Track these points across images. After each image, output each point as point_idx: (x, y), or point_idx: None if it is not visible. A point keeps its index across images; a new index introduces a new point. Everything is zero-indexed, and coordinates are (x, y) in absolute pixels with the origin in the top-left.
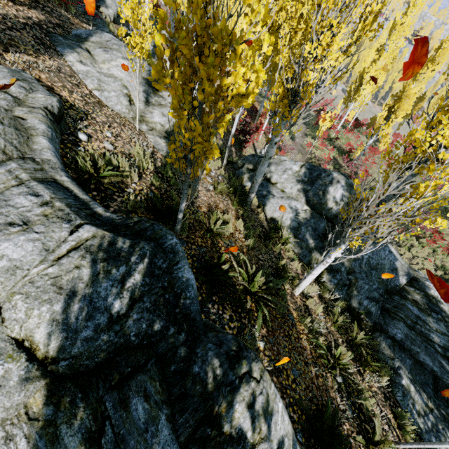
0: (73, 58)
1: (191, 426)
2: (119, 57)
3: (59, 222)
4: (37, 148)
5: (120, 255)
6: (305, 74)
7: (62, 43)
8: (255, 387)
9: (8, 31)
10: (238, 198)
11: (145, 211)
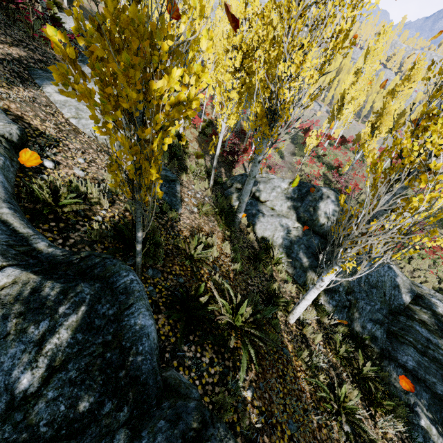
0: (51, 89)
1: None
2: None
3: None
4: None
5: (44, 305)
6: (281, 92)
7: (42, 76)
8: None
9: None
10: (225, 218)
11: (114, 240)
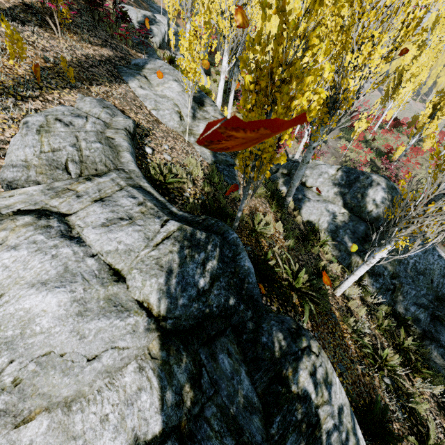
0: (135, 84)
1: (265, 382)
2: (170, 79)
3: (152, 218)
4: (124, 161)
5: (199, 244)
6: (345, 82)
7: (126, 72)
8: (315, 360)
9: (90, 68)
10: (276, 201)
11: (200, 212)
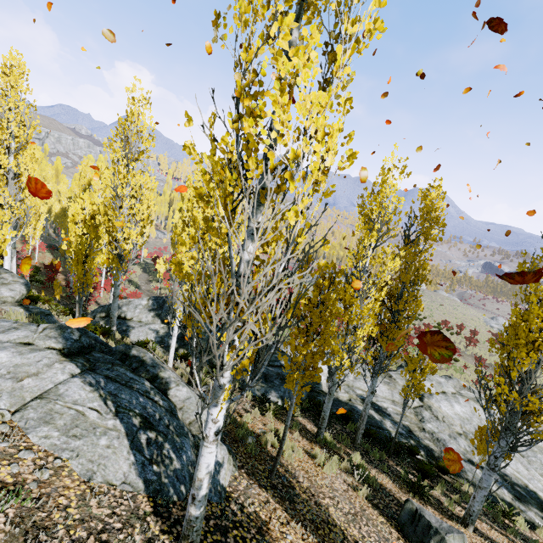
0: None
1: (119, 357)
2: None
3: (29, 326)
4: None
5: (65, 327)
6: (122, 246)
7: None
8: (139, 348)
9: None
10: (103, 331)
11: None
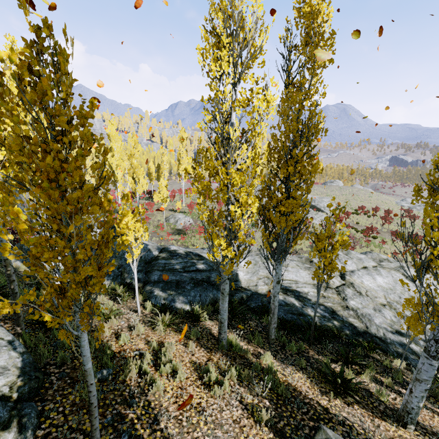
0: None
1: None
2: None
3: None
4: None
5: None
6: None
7: None
8: None
9: None
10: None
11: None
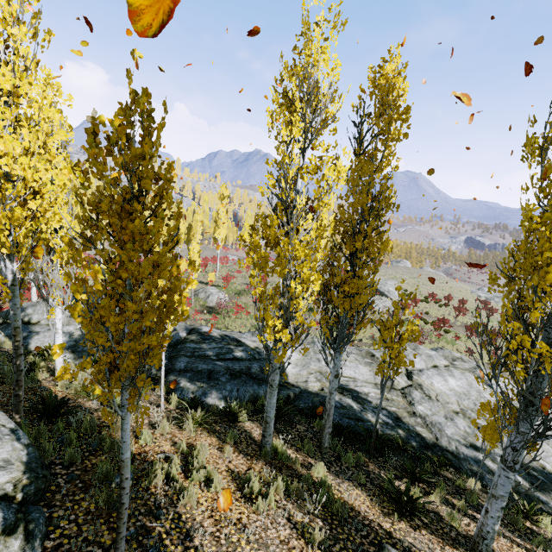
0: None
1: None
2: None
3: None
4: None
5: None
6: None
7: None
8: None
9: None
10: None
11: None
